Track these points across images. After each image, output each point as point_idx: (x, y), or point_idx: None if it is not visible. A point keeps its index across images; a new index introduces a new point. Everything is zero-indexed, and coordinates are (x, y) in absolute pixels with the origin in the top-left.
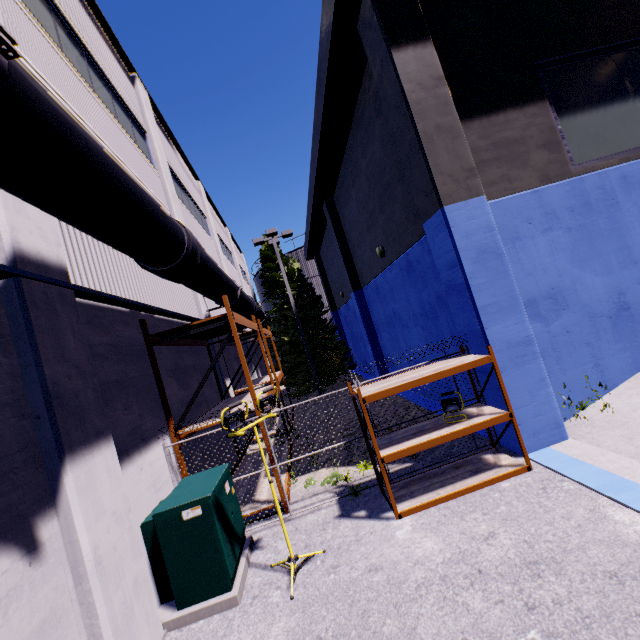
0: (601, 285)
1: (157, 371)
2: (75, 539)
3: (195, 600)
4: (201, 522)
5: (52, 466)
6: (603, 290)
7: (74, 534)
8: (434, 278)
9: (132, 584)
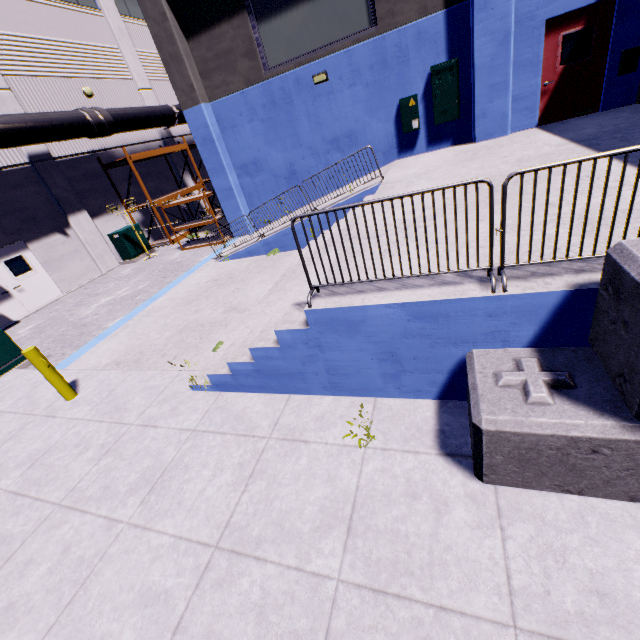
0: (281, 159)
1: (111, 182)
2: (79, 236)
3: (126, 259)
4: (120, 239)
5: (66, 218)
6: (282, 162)
7: (78, 235)
8: None
9: (103, 250)
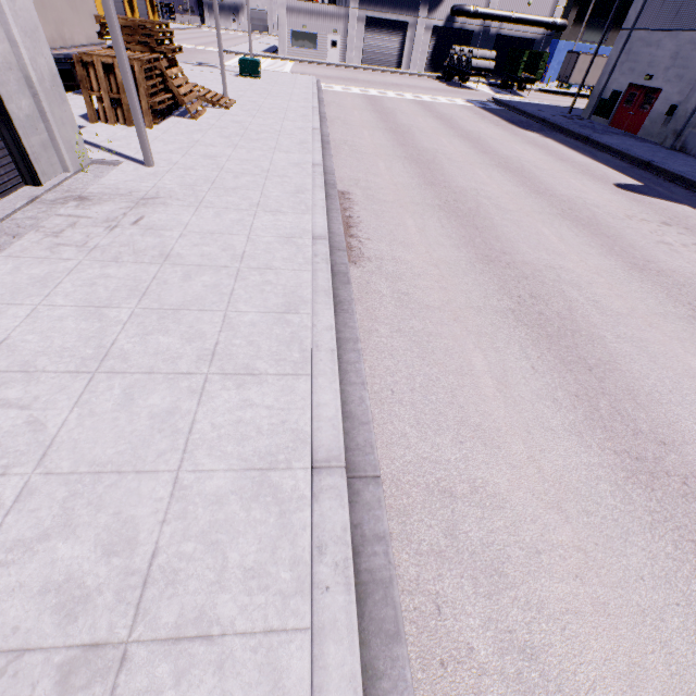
0: None
1: None
2: None
3: None
4: None
5: None
6: None
7: None
8: (551, 50)
9: None
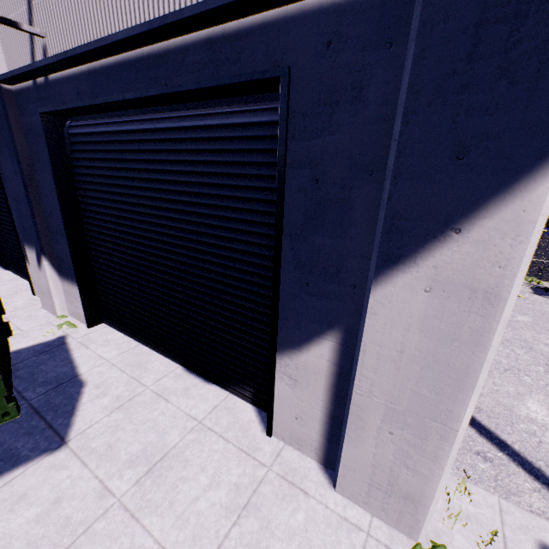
0: None
1: None
2: None
3: None
4: None
5: None
6: None
7: None
8: None
9: None
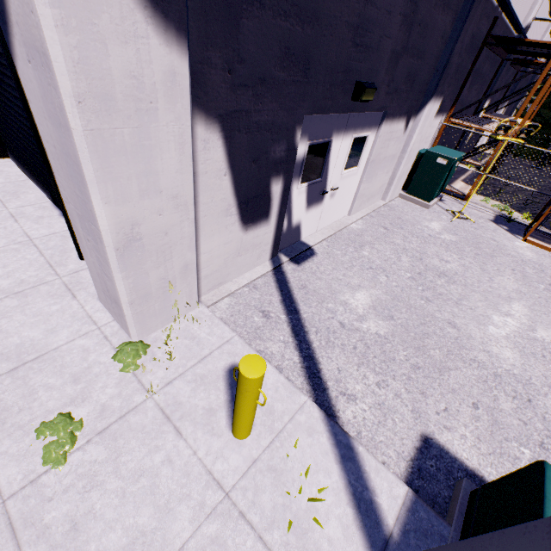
0: None
1: (472, 68)
2: (412, 136)
3: (414, 195)
4: (441, 168)
5: (426, 99)
6: None
7: (413, 134)
8: None
9: (406, 169)
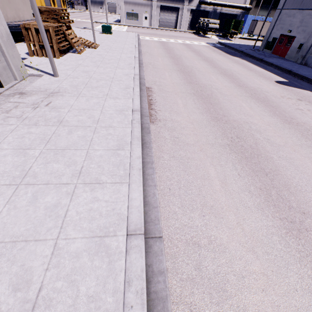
0: None
1: None
2: None
3: None
4: None
5: None
6: None
7: None
8: (244, 19)
9: None
